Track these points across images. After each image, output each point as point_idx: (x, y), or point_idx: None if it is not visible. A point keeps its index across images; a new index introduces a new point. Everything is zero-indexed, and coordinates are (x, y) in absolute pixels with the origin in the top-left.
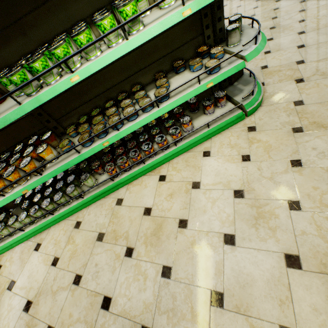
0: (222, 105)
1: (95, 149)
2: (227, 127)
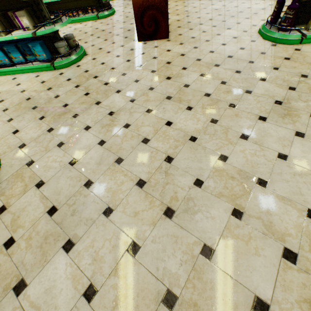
0: (94, 13)
1: (46, 1)
2: (92, 20)
